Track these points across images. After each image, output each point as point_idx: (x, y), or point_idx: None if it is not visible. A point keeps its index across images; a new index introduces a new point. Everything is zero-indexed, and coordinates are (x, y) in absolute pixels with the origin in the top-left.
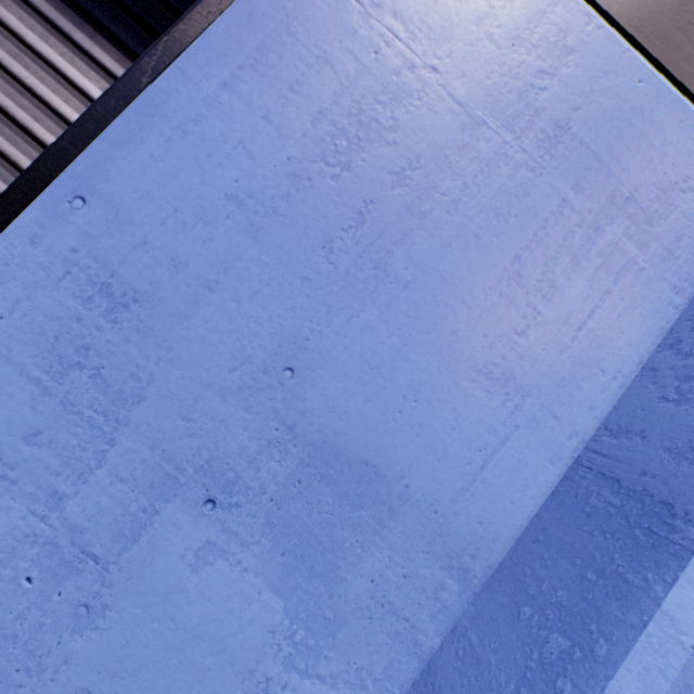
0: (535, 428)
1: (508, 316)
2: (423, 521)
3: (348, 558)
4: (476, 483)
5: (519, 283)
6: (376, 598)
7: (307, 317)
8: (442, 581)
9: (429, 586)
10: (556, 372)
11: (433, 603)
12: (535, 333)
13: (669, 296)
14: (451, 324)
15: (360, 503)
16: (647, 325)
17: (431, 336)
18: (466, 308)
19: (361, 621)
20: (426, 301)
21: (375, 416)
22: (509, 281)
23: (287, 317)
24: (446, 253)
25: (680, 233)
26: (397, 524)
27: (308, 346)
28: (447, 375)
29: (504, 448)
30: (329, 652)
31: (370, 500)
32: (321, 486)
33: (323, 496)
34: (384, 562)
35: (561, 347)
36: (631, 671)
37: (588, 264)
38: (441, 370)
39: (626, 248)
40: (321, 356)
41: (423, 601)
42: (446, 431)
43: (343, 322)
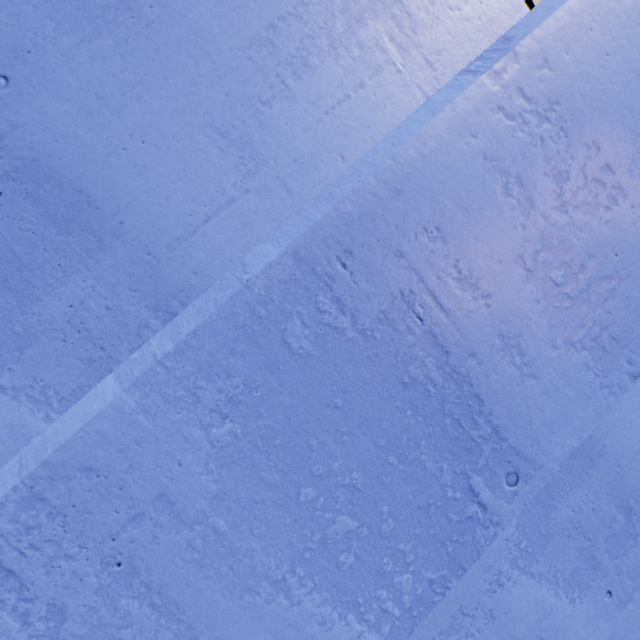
0: (265, 197)
1: (254, 82)
2: (135, 260)
3: (48, 280)
4: (197, 235)
5: (272, 53)
6: (74, 323)
7: (32, 28)
8: (147, 321)
9: (133, 322)
10: (296, 148)
11: (134, 339)
12: (280, 106)
13: (420, 104)
14: (193, 76)
15: (68, 229)
16: (394, 126)
17: (169, 82)
18: (212, 64)
19: (54, 343)
20: (169, 47)
21: (97, 148)
22: (261, 48)
23: (9, 23)
24: (198, 3)
25: (441, 48)
26: (106, 257)
27: (29, 59)
28: (181, 125)
29: (231, 208)
30: (14, 365)
31: (79, 228)
32: (26, 203)
33: (27, 213)
34: (87, 291)
35: (304, 126)
36: (196, 306)
37: (345, 53)
38: (176, 118)
39: (386, 48)
40: (43, 73)
41: (124, 335)
42: (172, 178)
43: (72, 44)
